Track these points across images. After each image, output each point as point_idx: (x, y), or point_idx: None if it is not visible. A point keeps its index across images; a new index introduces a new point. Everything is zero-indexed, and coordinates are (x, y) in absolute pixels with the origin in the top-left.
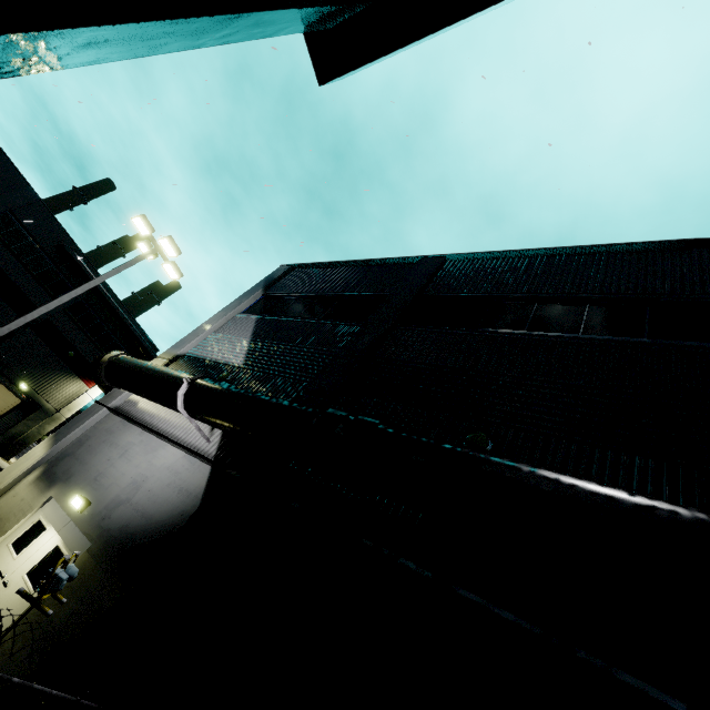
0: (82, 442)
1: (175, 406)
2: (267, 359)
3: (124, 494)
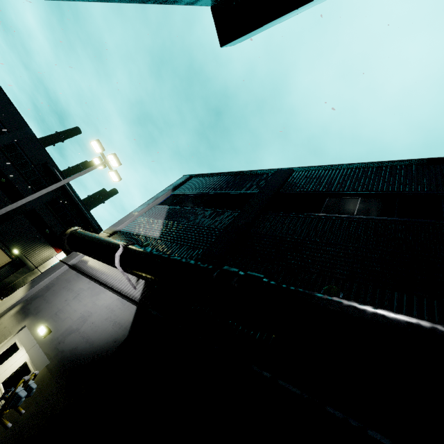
0: (49, 287)
1: (113, 263)
2: (175, 234)
3: (75, 325)
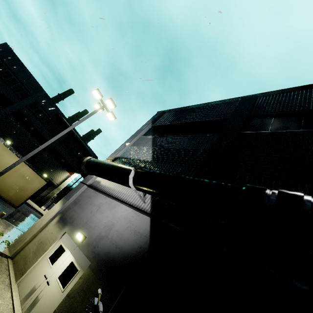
0: (76, 202)
1: (127, 184)
2: (165, 157)
3: (103, 232)
